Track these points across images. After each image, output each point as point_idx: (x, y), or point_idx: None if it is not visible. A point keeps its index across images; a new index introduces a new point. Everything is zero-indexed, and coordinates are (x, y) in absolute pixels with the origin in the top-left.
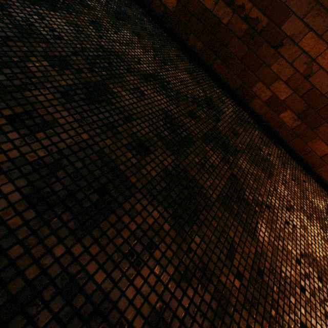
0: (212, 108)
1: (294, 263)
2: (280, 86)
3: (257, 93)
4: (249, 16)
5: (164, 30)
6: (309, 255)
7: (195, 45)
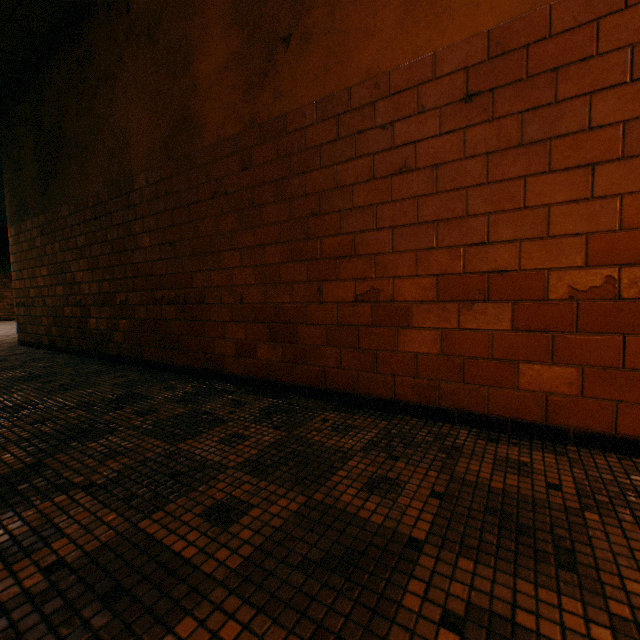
0: (123, 402)
1: (28, 574)
2: (232, 328)
3: (223, 353)
4: (171, 299)
5: (126, 364)
6: (142, 544)
7: (152, 355)
